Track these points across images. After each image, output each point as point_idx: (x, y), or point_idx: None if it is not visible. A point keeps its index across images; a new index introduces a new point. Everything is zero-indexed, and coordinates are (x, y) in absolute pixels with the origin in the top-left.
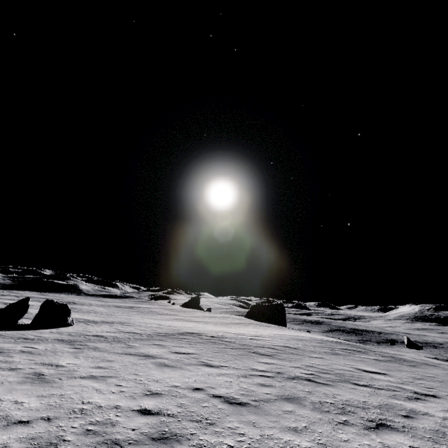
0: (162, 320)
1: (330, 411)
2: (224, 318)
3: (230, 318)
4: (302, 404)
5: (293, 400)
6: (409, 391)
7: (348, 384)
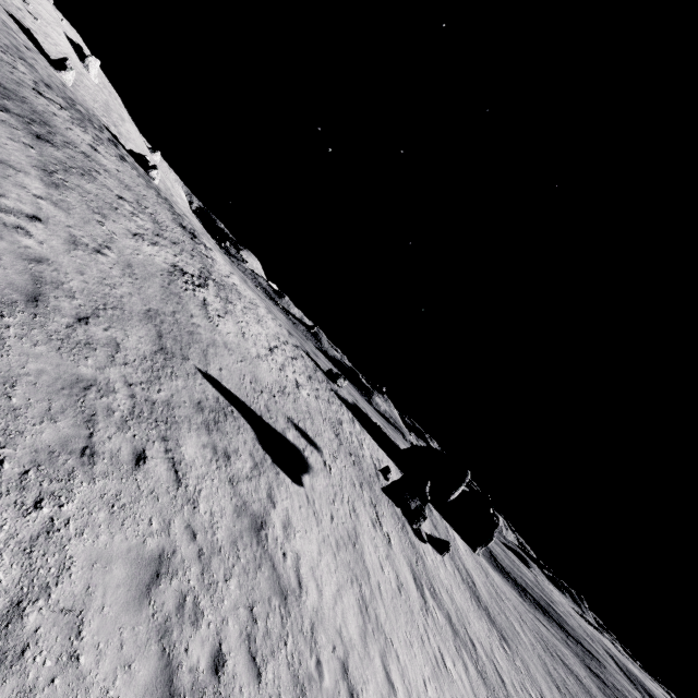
0: None
1: None
2: None
3: None
4: None
5: None
6: None
7: (6, 23)
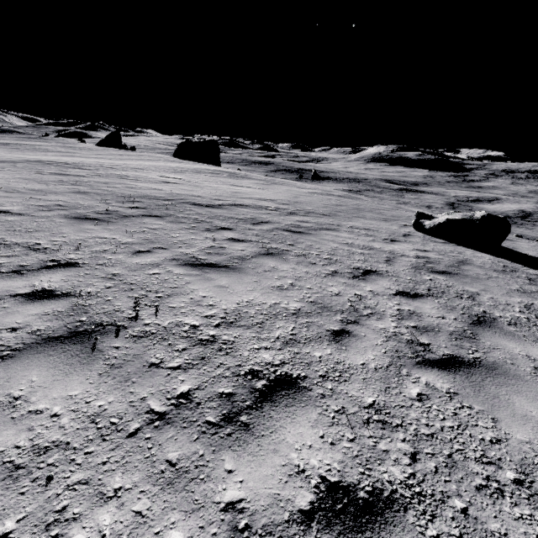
0: (35, 156)
1: (49, 182)
2: (138, 156)
3: (146, 156)
4: (33, 180)
5: (31, 179)
6: (163, 182)
7: (115, 178)
